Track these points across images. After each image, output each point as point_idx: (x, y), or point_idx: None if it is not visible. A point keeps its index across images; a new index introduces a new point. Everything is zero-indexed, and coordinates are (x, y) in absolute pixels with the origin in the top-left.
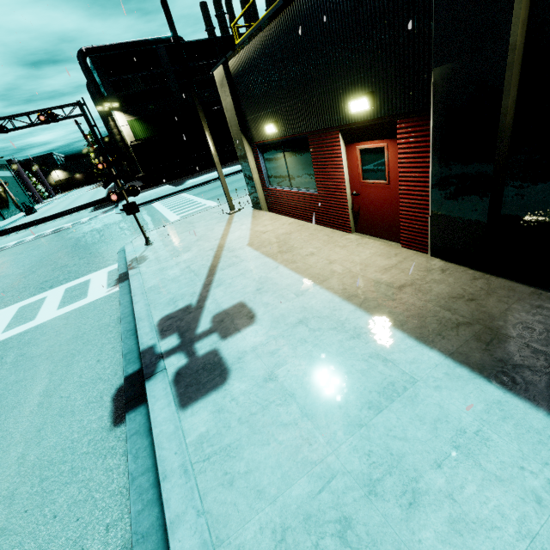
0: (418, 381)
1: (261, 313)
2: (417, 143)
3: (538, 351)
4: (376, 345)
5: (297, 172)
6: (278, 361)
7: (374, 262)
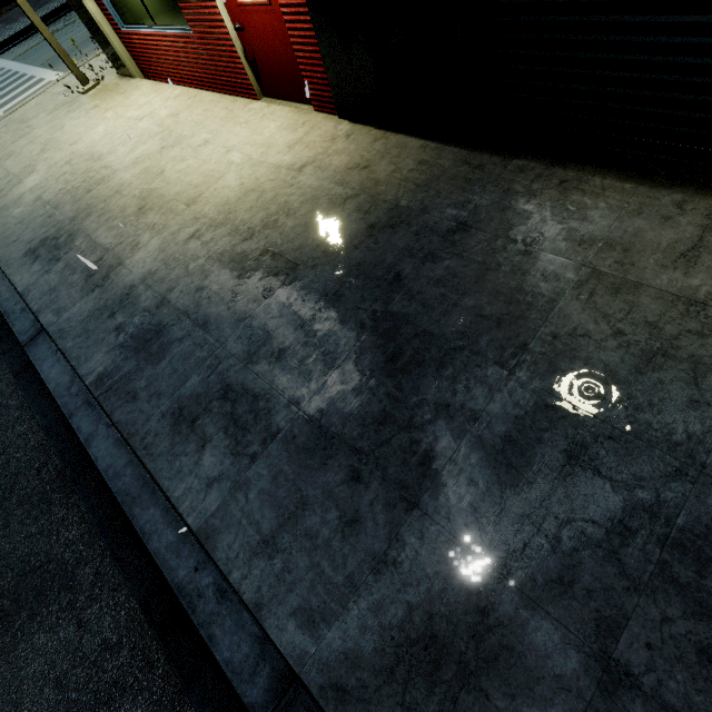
0: (299, 265)
1: (147, 238)
2: None
3: (403, 209)
4: (268, 241)
5: None
6: (170, 285)
7: (278, 140)
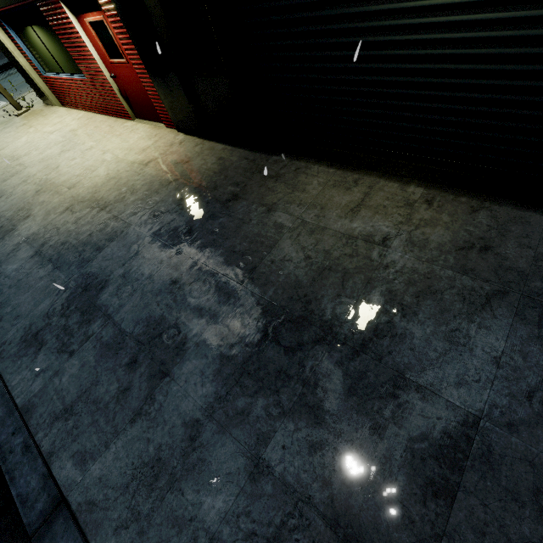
0: (131, 225)
1: (37, 211)
2: (119, 17)
3: (203, 188)
4: (115, 210)
5: (58, 53)
6: (44, 242)
7: (137, 146)
